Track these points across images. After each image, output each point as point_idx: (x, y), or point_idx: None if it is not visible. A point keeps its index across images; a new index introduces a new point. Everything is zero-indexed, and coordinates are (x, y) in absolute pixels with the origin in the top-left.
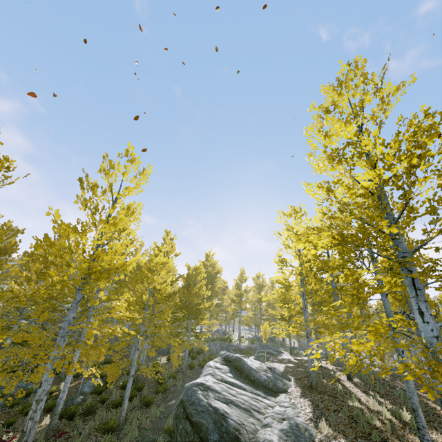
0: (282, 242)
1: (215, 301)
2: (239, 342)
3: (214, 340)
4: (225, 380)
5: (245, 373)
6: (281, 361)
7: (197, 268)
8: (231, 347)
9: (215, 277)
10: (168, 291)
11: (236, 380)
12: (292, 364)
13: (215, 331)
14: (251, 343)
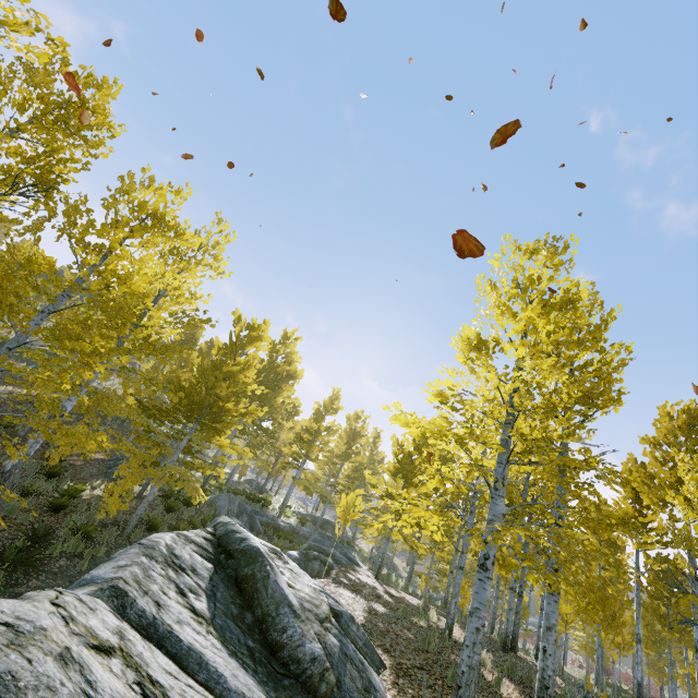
0: (488, 306)
1: (264, 409)
2: (280, 514)
3: (235, 493)
4: (165, 628)
5: (259, 609)
6: (357, 589)
7: (256, 327)
8: (261, 516)
9: (285, 379)
10: (133, 286)
11: (212, 638)
12: (383, 609)
13: (246, 481)
14: (301, 523)
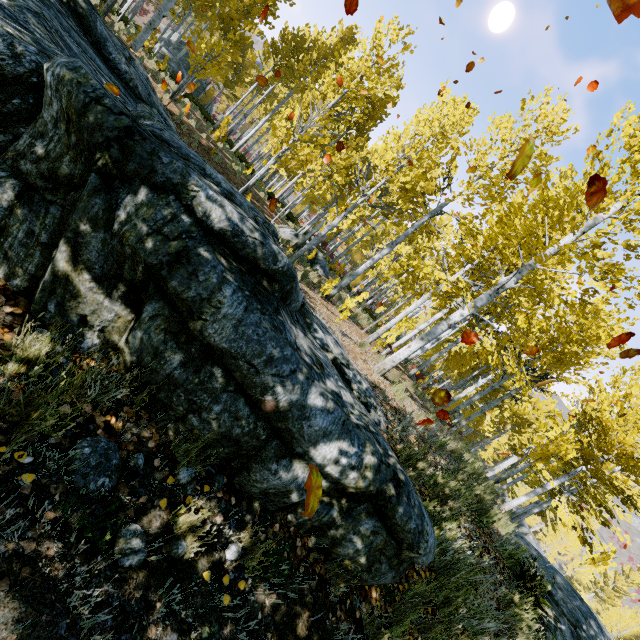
0: None
1: None
2: None
3: None
4: None
5: None
6: None
7: None
8: None
9: None
10: None
11: None
12: None
13: None
14: None
